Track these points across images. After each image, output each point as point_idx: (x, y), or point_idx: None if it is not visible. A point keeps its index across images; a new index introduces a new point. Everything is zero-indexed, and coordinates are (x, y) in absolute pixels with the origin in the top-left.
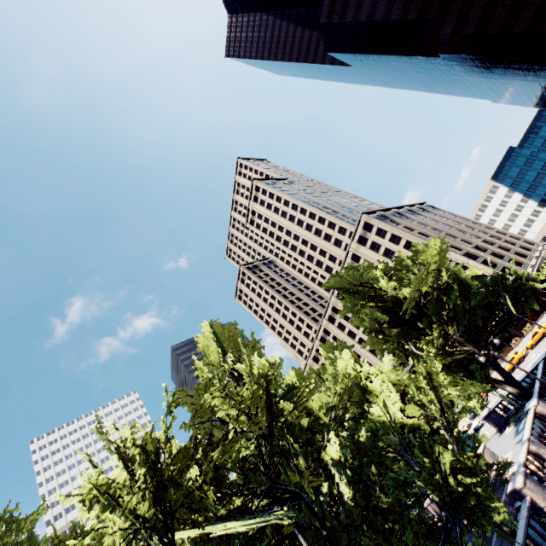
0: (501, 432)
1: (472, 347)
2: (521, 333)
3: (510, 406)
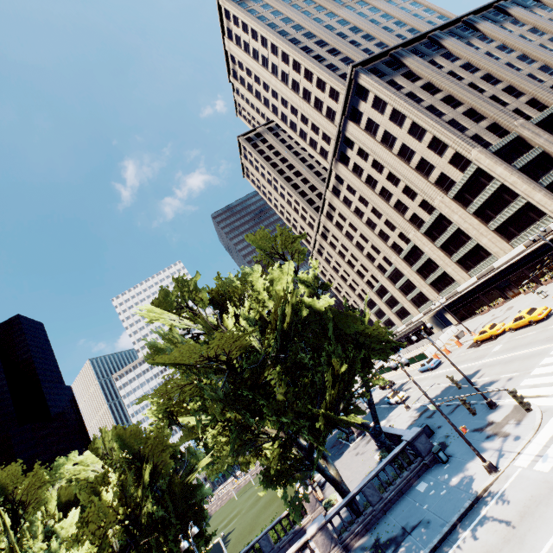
0: (378, 448)
1: (284, 434)
2: (541, 279)
3: (413, 417)
